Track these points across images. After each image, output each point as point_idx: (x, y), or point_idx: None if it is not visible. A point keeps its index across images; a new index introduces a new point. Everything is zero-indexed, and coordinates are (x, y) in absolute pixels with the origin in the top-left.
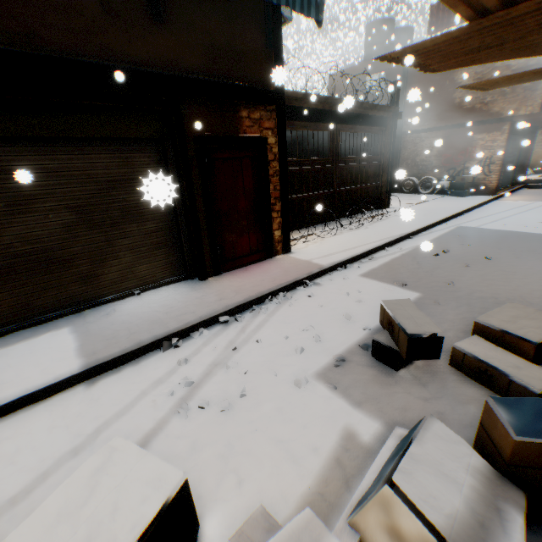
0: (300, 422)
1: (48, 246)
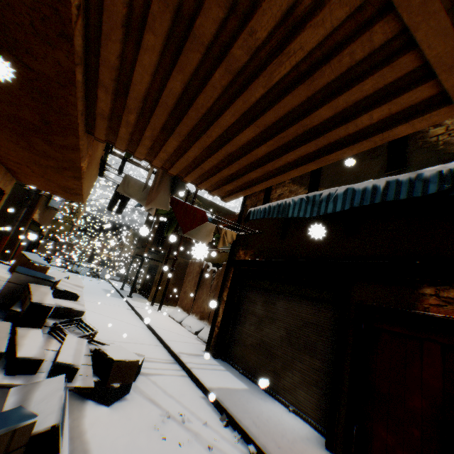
0: (121, 449)
1: (272, 343)
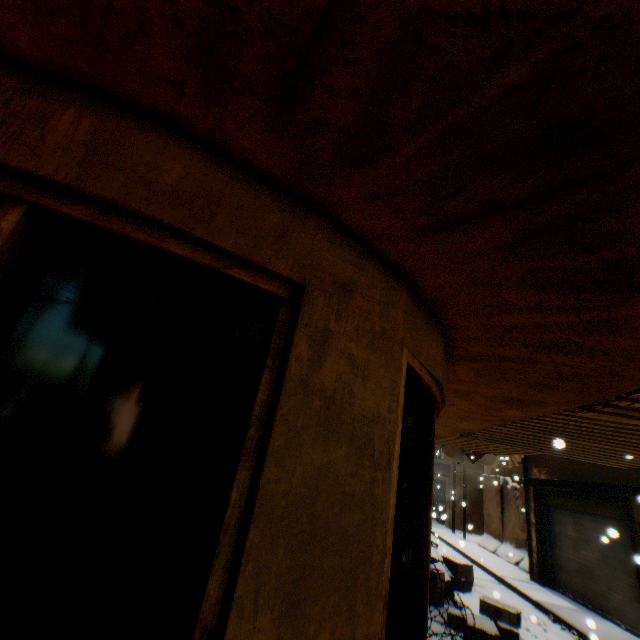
0: None
1: (590, 565)
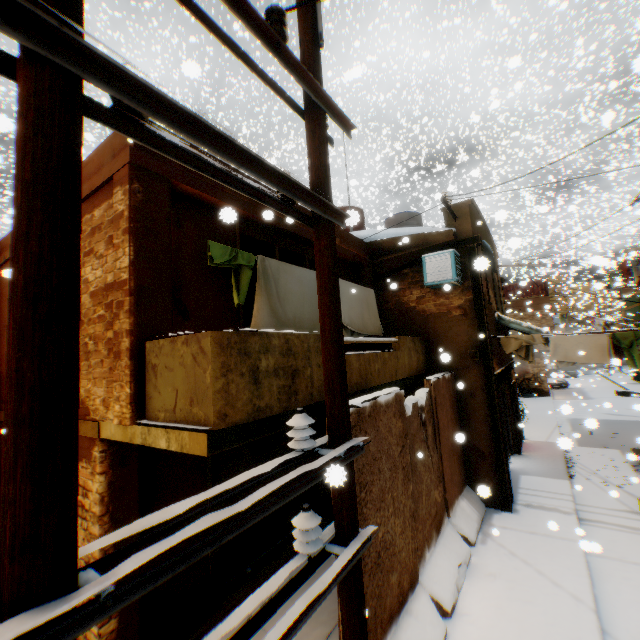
0: None
1: None
